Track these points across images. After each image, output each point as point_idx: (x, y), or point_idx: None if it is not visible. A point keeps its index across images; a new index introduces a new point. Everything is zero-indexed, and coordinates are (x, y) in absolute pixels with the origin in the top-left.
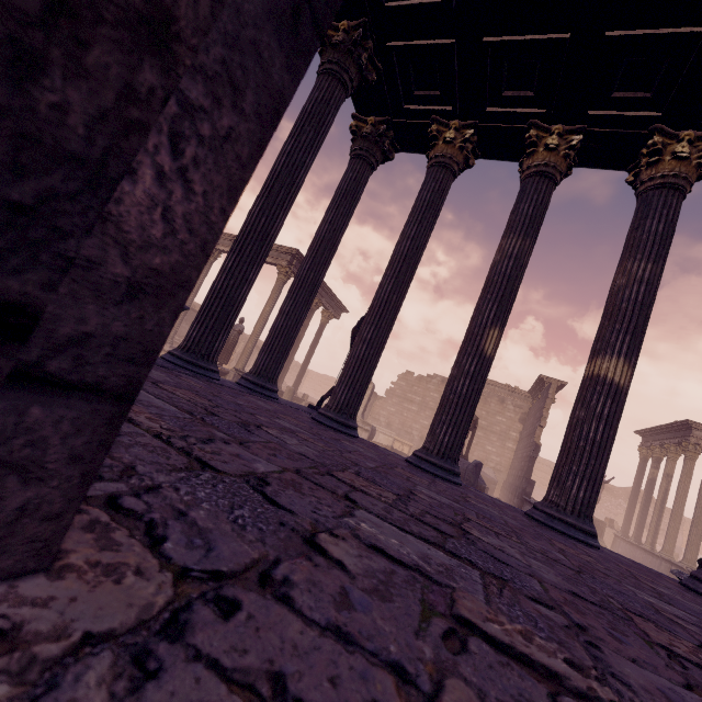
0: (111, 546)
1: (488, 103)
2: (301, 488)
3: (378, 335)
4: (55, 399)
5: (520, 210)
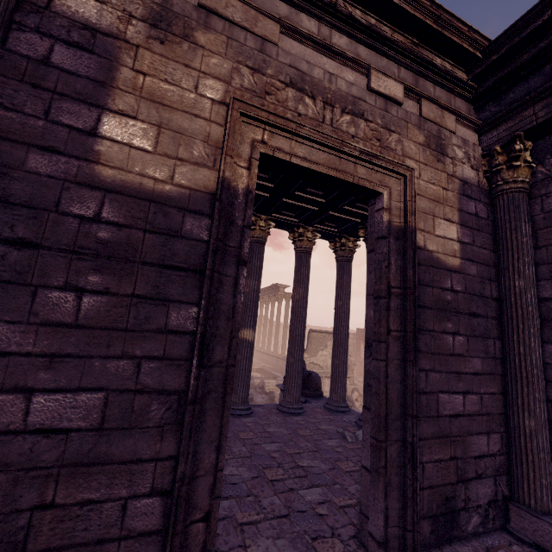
0: None
1: None
2: None
3: None
4: None
5: None
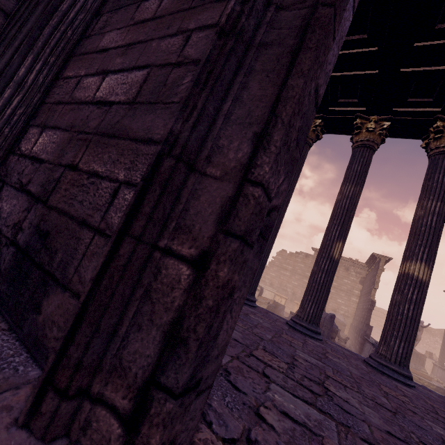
0: (199, 429)
1: (329, 105)
2: (243, 372)
3: (267, 244)
4: (200, 396)
5: (352, 168)
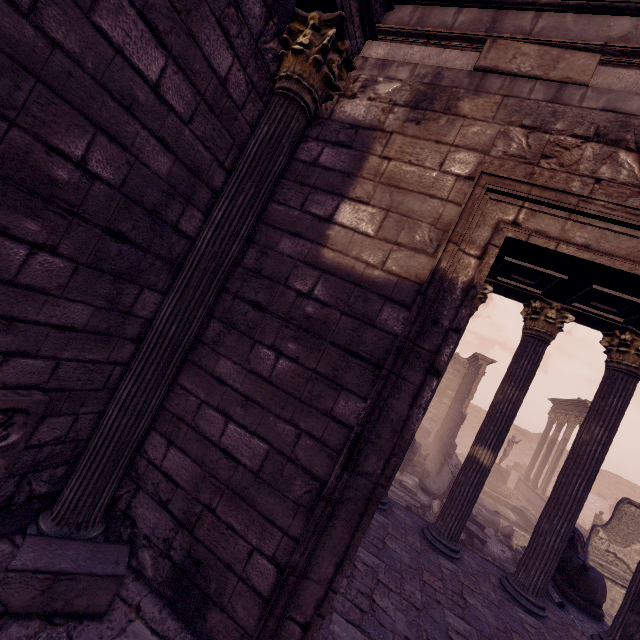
0: None
1: None
2: None
3: None
4: None
5: None
